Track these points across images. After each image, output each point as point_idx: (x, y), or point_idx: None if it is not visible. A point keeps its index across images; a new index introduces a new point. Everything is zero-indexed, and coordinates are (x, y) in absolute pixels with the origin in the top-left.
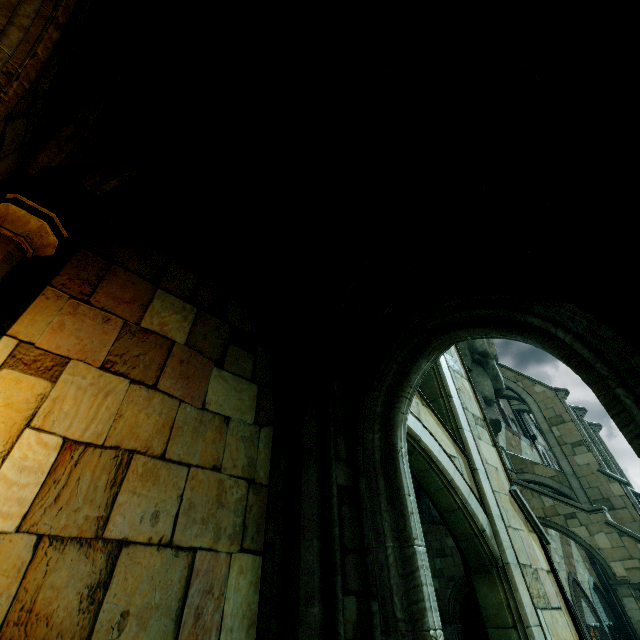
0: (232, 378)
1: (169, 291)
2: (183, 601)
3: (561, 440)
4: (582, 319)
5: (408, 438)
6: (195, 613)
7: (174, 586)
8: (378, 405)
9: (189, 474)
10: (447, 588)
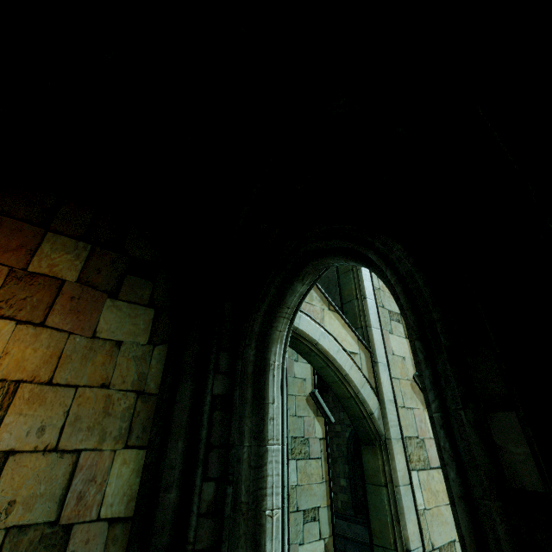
0: (127, 306)
1: (60, 232)
2: (67, 489)
3: None
4: (407, 261)
5: (306, 342)
6: (78, 496)
7: (59, 479)
8: (257, 325)
9: (76, 393)
10: None
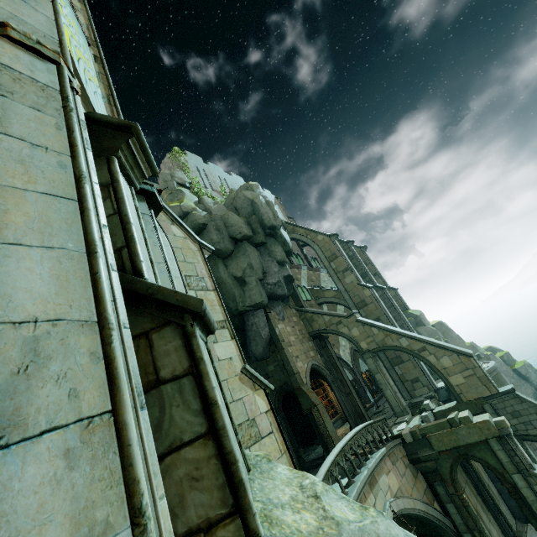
0: None
1: None
2: None
3: (336, 270)
4: None
5: None
6: None
7: None
8: None
9: None
10: (273, 396)
